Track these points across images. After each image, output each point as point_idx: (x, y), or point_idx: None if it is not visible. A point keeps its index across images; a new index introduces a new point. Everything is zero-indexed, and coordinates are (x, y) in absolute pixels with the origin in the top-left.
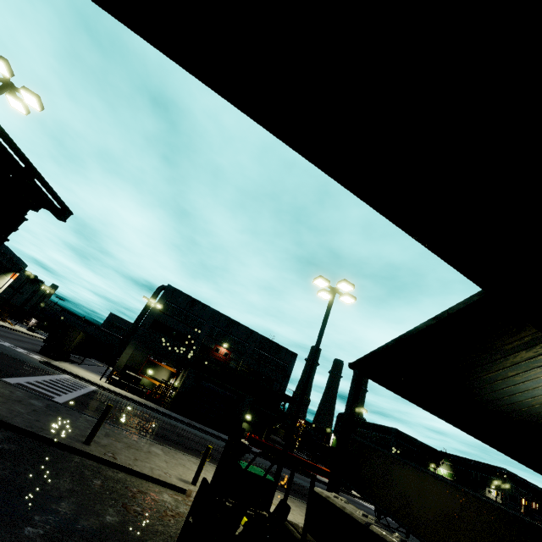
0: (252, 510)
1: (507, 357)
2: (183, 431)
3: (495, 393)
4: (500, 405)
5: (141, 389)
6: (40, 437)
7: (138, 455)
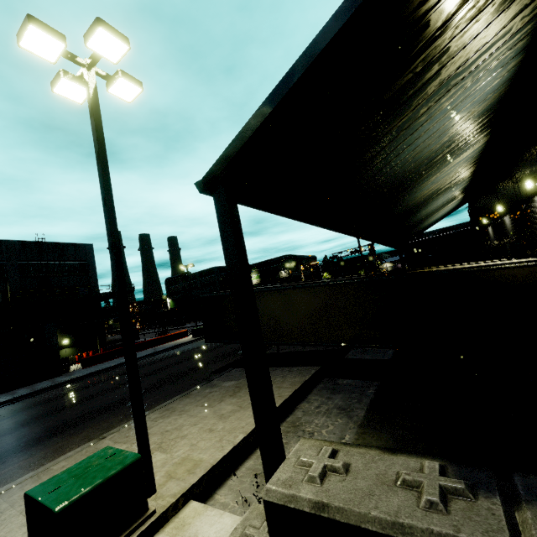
0: (125, 536)
1: (441, 71)
2: None
3: (388, 157)
4: (382, 175)
5: None
6: None
7: None
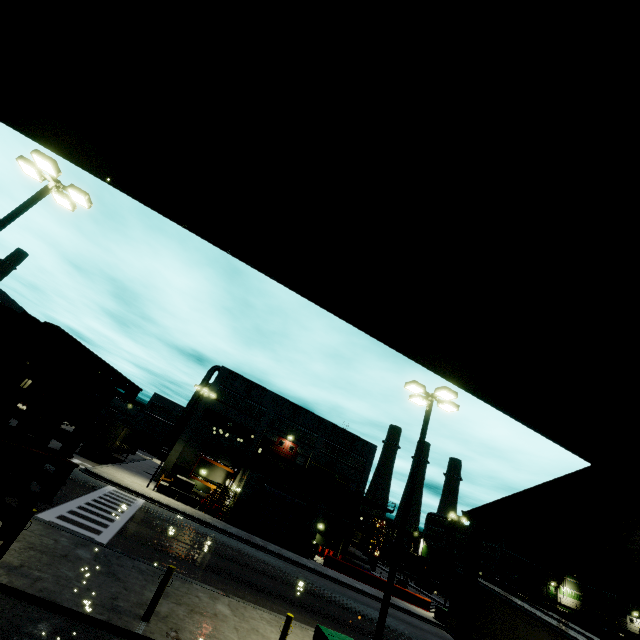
0: None
1: None
2: (246, 557)
3: None
4: None
5: (194, 498)
6: (93, 620)
7: (204, 625)
